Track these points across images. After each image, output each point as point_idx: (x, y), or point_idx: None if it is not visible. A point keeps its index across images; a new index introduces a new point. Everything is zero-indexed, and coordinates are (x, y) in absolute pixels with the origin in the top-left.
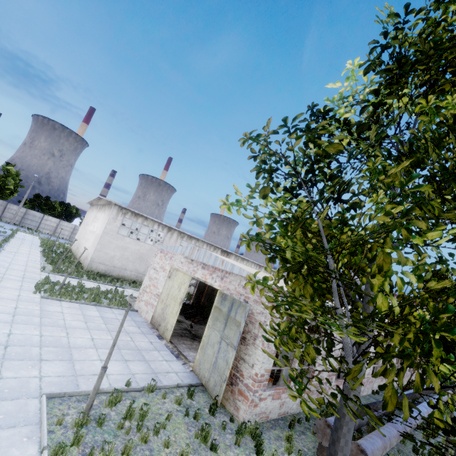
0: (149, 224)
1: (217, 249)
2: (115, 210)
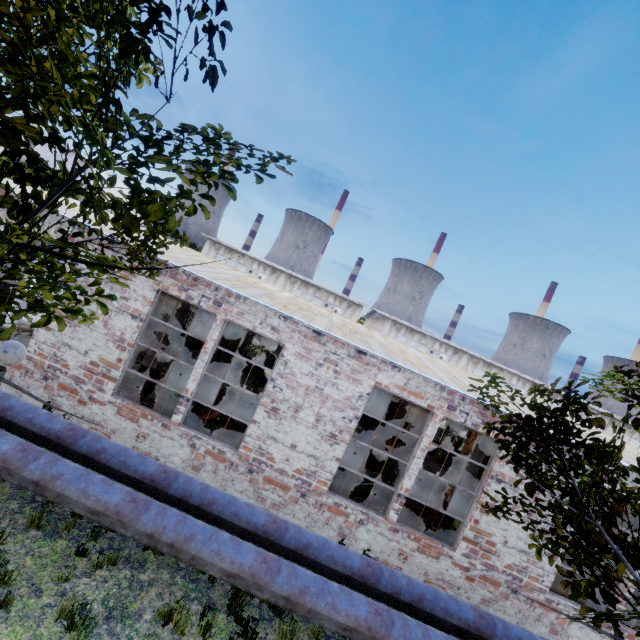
0: (247, 262)
1: (355, 306)
2: (208, 245)
